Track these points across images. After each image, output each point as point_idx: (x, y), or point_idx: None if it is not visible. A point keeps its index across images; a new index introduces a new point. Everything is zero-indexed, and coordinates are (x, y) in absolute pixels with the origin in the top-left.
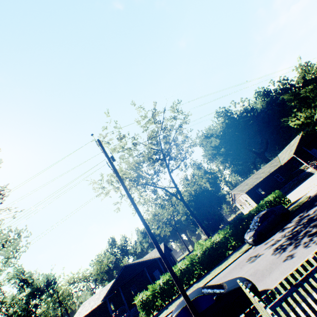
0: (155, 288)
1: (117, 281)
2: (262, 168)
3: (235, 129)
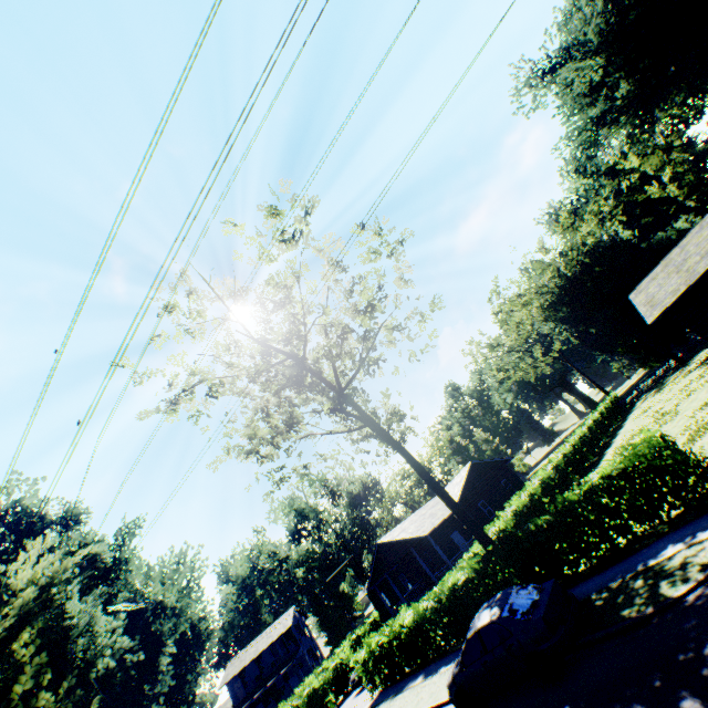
0: (374, 647)
1: (378, 564)
2: None
3: None
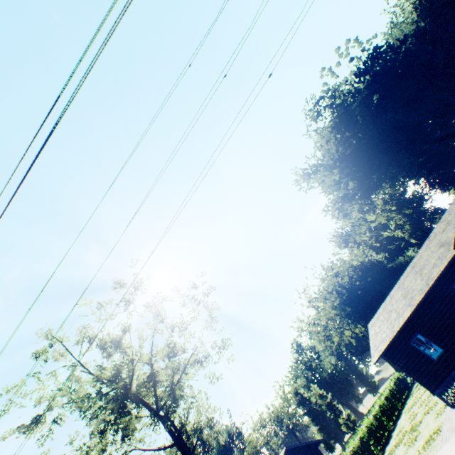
0: None
1: None
2: (428, 242)
3: (356, 127)
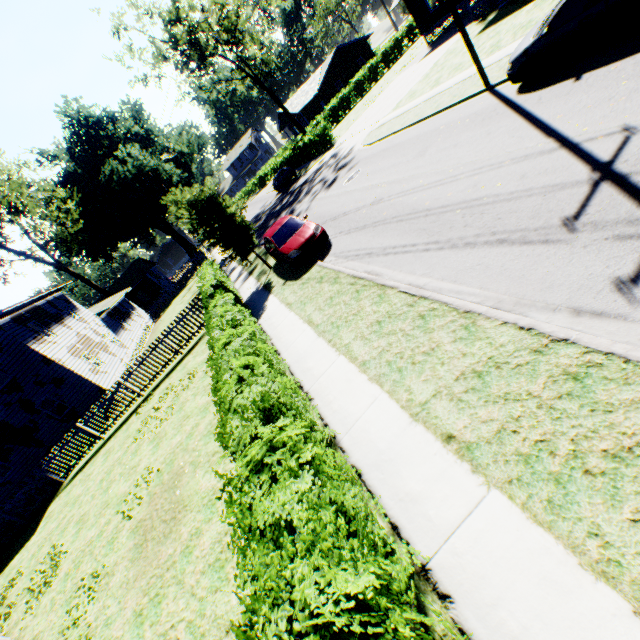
0: (272, 168)
1: (282, 121)
2: None
3: None
